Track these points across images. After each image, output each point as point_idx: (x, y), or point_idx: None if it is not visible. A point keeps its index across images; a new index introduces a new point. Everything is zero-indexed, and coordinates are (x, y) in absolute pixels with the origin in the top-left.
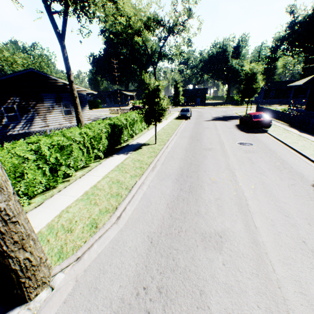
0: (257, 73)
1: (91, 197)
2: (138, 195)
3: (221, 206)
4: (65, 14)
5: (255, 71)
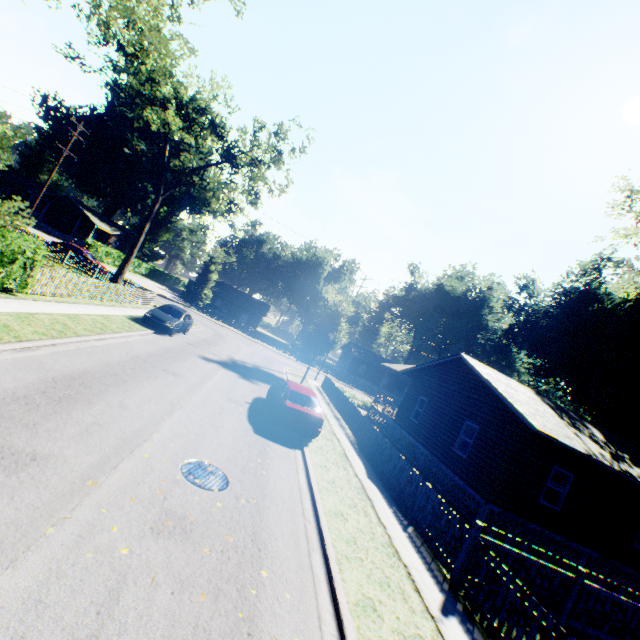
0: (344, 316)
1: None
2: None
3: None
4: None
5: (342, 310)
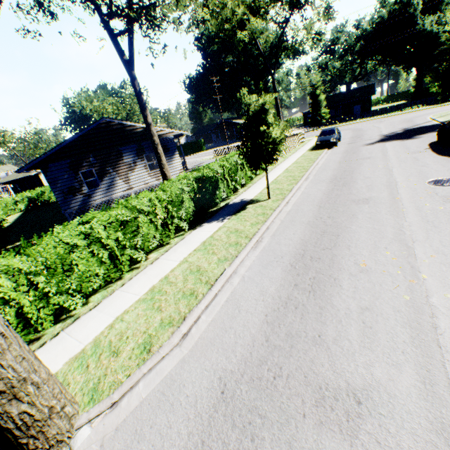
0: None
1: (156, 296)
2: (222, 295)
3: (371, 328)
4: (129, 31)
5: None
